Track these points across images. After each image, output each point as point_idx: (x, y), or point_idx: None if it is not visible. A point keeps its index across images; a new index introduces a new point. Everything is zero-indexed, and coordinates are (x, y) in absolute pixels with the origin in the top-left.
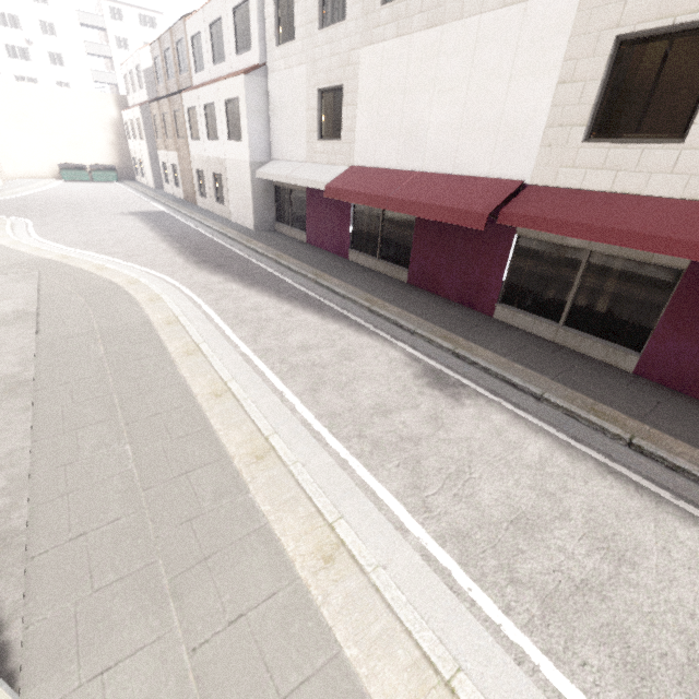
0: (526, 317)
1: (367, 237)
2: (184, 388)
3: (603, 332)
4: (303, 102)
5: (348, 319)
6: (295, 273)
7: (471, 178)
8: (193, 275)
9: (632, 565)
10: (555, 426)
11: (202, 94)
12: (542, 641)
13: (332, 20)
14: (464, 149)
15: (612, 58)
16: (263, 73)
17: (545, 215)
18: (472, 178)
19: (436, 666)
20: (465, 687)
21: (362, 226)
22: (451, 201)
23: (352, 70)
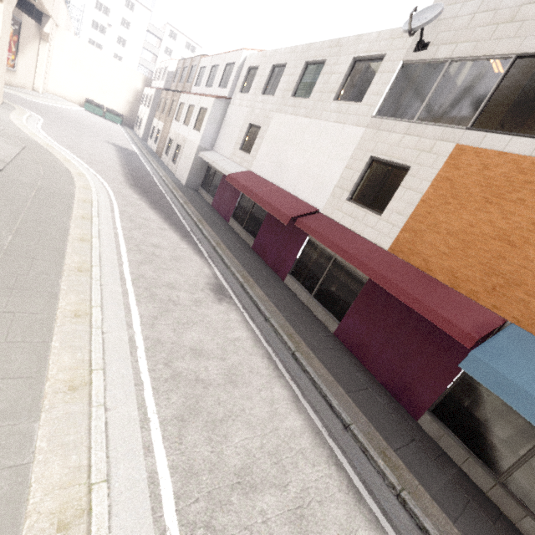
0: (298, 286)
1: (242, 214)
2: (66, 229)
3: (329, 306)
4: (240, 126)
5: (197, 247)
6: (188, 215)
7: (298, 199)
8: (123, 189)
9: (236, 386)
10: (262, 332)
11: (191, 98)
12: (156, 385)
13: (269, 93)
14: (300, 183)
15: (368, 165)
16: (227, 103)
17: (314, 228)
18: (298, 199)
19: (92, 364)
20: (98, 375)
21: (242, 206)
22: (280, 205)
23: (267, 121)
